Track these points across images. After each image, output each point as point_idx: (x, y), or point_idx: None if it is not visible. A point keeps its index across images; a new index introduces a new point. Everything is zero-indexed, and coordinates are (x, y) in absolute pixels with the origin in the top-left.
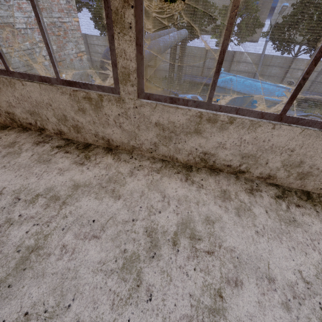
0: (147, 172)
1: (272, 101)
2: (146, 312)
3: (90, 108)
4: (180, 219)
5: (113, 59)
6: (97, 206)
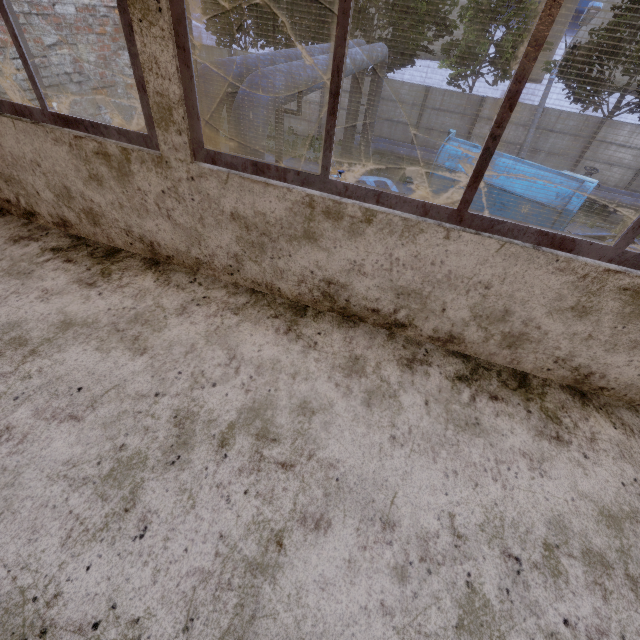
0: (214, 311)
1: (545, 205)
2: (126, 556)
3: (111, 175)
4: (250, 401)
5: (139, 76)
6: (95, 363)
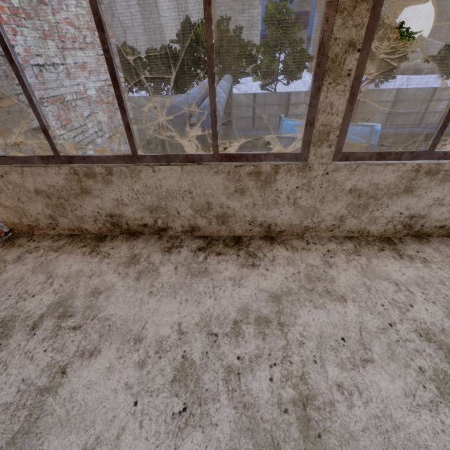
0: (345, 258)
1: (356, 144)
2: None
3: (255, 186)
4: (444, 308)
5: (311, 117)
6: (327, 317)
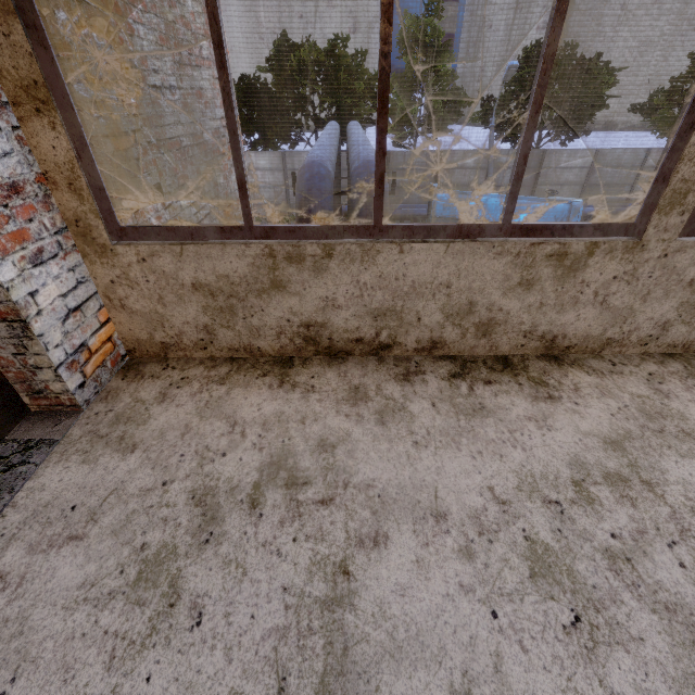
0: (681, 384)
1: None
2: None
3: (551, 275)
4: None
5: (667, 168)
6: None
